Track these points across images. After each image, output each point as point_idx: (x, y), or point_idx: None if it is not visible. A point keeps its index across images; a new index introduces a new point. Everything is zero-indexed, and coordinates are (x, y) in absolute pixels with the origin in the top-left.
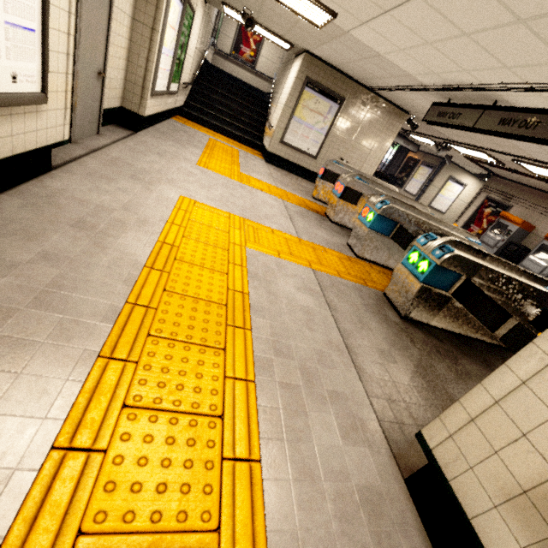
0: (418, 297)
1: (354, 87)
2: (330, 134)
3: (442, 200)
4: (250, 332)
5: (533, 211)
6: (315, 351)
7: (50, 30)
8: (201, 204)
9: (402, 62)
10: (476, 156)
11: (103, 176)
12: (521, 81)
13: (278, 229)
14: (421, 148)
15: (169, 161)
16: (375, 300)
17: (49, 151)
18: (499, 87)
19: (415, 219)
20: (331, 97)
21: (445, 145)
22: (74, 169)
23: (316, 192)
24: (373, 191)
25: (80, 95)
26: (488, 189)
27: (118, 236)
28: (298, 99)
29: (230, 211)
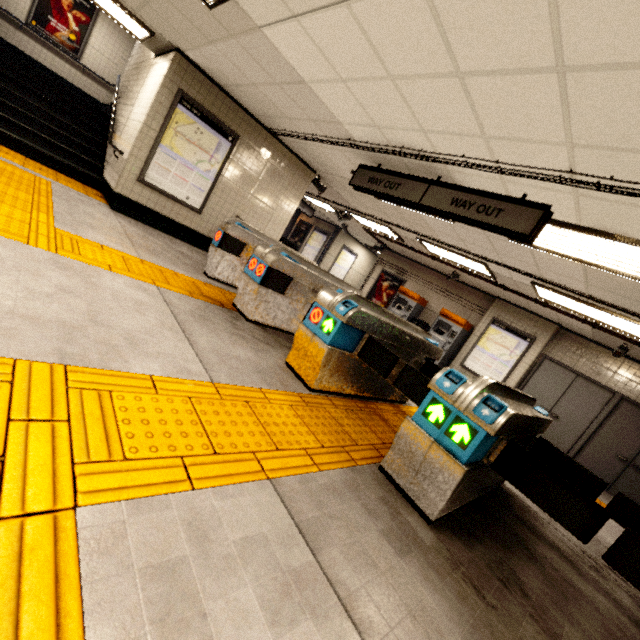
0: (457, 487)
1: (250, 124)
2: (221, 181)
3: (338, 270)
4: None
5: (424, 286)
6: None
7: None
8: None
9: (335, 100)
10: (377, 229)
11: None
12: (488, 158)
13: (166, 373)
14: (314, 212)
15: None
16: (384, 501)
17: None
18: (458, 161)
19: (386, 325)
20: (220, 129)
21: (345, 214)
22: None
23: (211, 267)
24: (307, 274)
25: None
26: (383, 262)
27: None
28: (167, 120)
29: (17, 351)
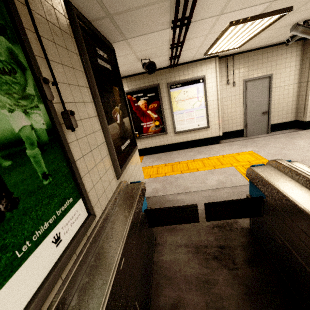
0: None
1: None
2: None
3: None
4: (181, 174)
5: None
6: (181, 184)
7: (211, 114)
8: (255, 154)
9: None
10: None
11: (232, 145)
12: None
13: None
14: None
15: (291, 140)
16: None
17: (218, 139)
18: None
19: None
20: None
21: None
22: (226, 143)
23: None
24: None
25: (249, 122)
26: None
27: (201, 155)
28: None
29: (268, 158)
